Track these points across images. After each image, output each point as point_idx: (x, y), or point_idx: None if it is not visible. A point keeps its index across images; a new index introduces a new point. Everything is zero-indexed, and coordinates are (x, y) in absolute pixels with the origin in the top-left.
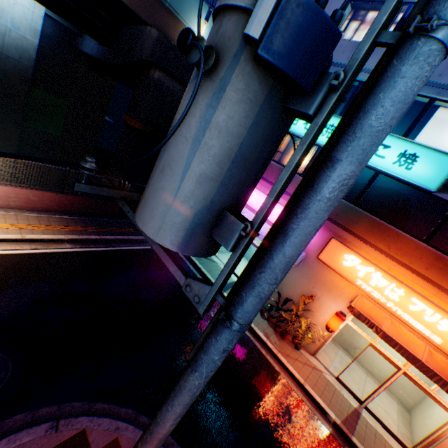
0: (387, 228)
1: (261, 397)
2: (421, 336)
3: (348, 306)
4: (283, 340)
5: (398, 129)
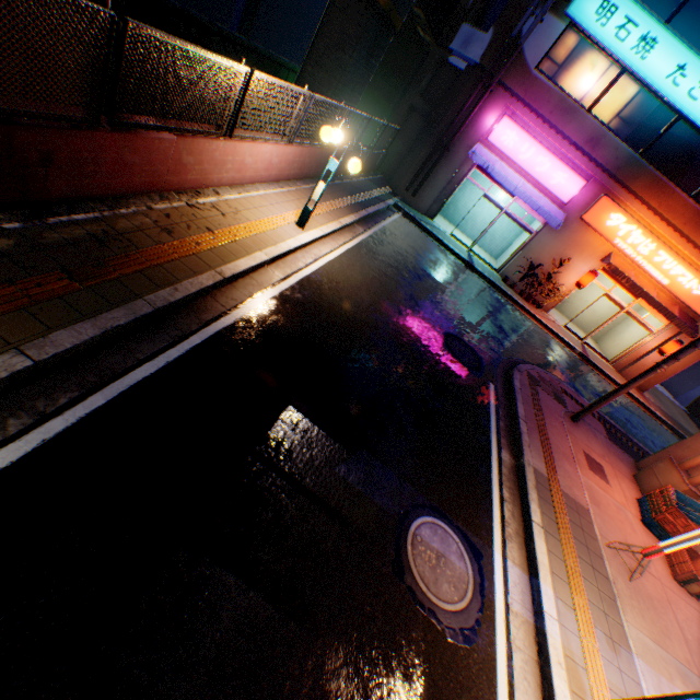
0: (665, 186)
1: (547, 345)
2: (654, 281)
3: (607, 264)
4: (528, 304)
5: None
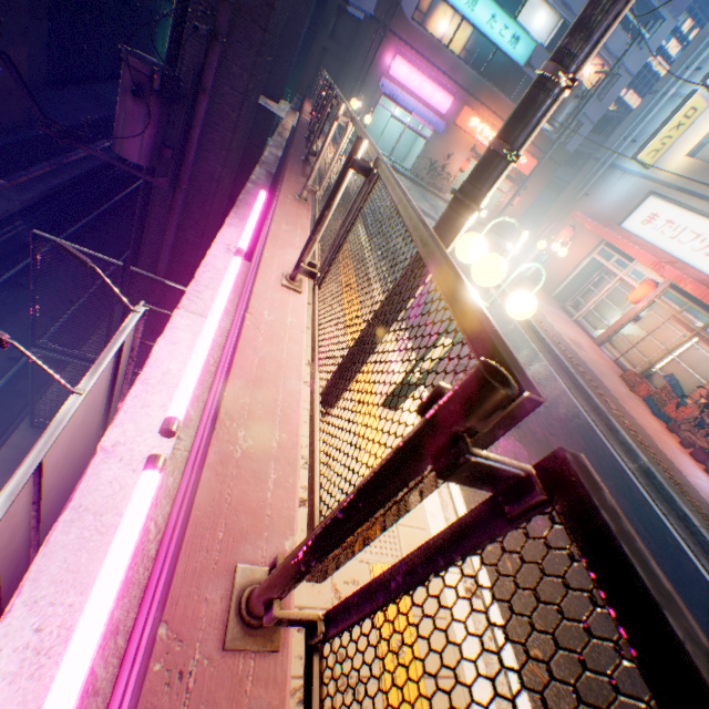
0: (497, 96)
1: None
2: None
3: (474, 154)
4: (434, 191)
5: (510, 8)
